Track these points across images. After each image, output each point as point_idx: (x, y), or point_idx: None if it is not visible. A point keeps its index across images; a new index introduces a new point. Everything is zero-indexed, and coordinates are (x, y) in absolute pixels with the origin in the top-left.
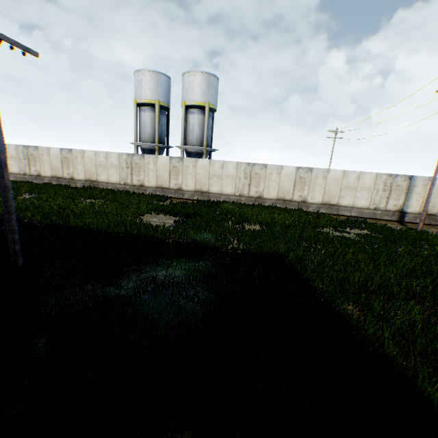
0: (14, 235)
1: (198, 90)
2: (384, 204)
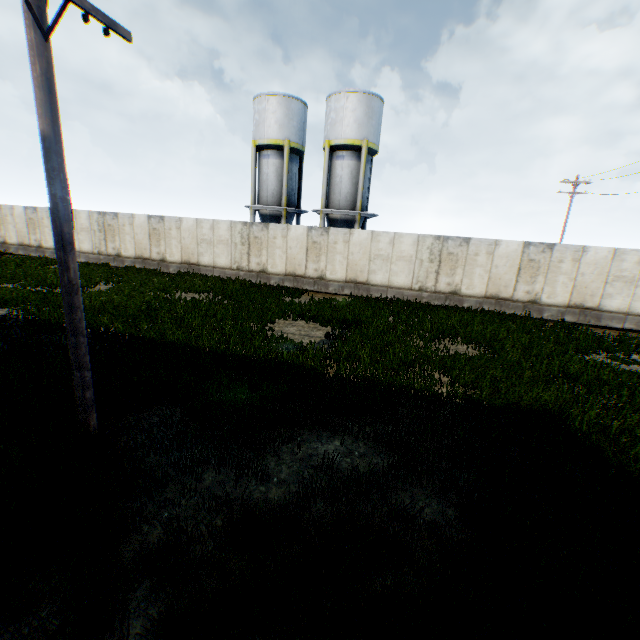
0: (82, 372)
1: (352, 121)
2: None
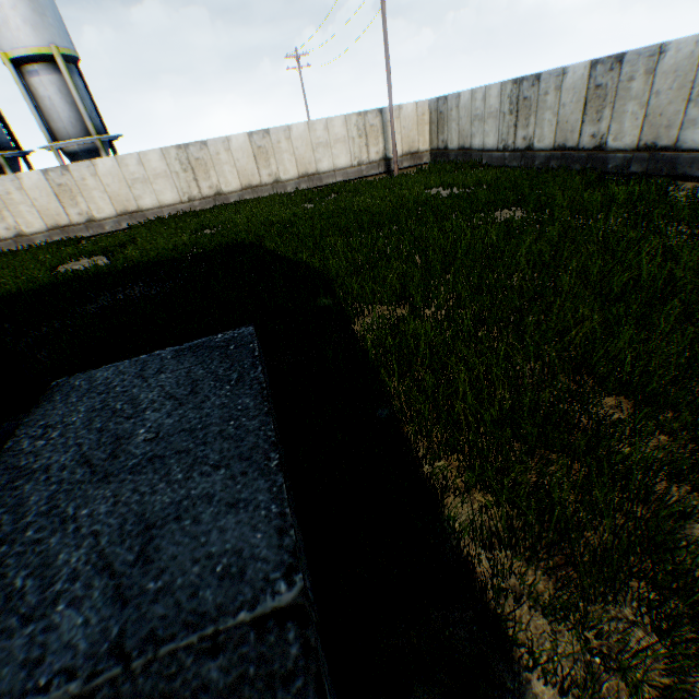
0: None
1: (21, 23)
2: (367, 156)
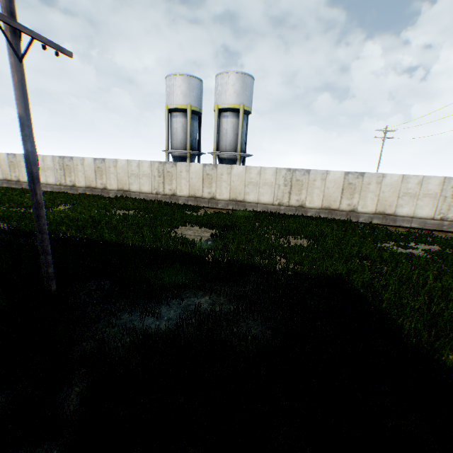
0: (46, 256)
1: (232, 92)
2: None
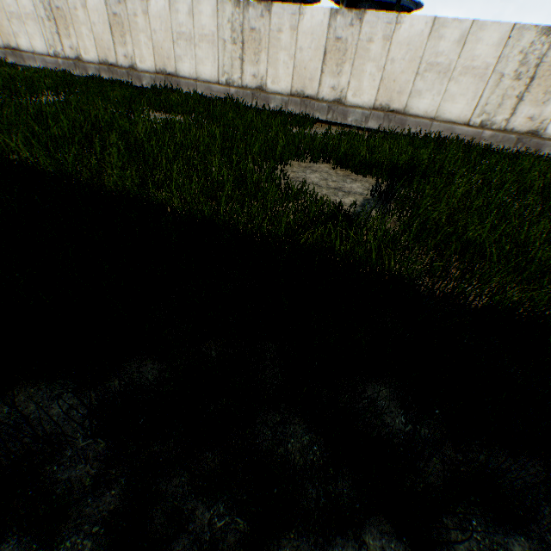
0: None
1: None
2: None
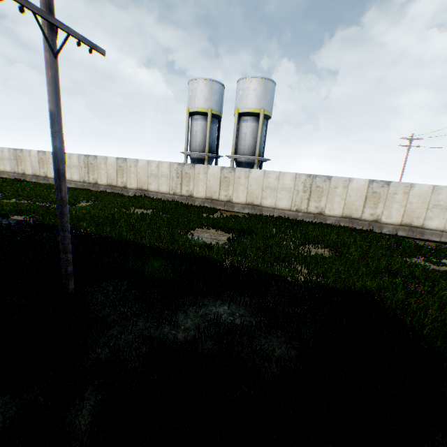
0: (66, 254)
1: (253, 97)
2: None
